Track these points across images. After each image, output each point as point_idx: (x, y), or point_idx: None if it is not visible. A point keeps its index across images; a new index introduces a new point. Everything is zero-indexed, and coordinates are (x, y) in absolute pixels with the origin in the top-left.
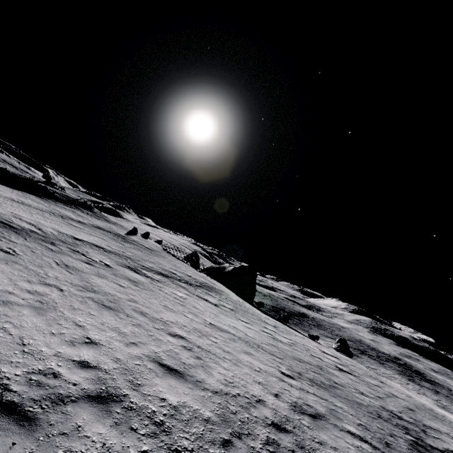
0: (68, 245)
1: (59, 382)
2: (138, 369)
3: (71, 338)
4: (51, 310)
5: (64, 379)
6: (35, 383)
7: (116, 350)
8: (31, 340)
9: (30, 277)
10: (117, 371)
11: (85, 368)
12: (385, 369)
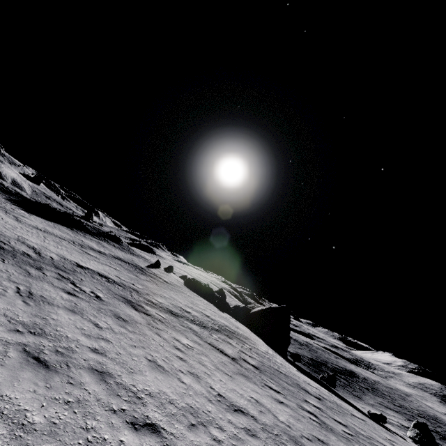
0: (60, 272)
1: None
2: None
3: None
4: None
5: None
6: None
7: None
8: None
9: None
10: None
11: None
12: None
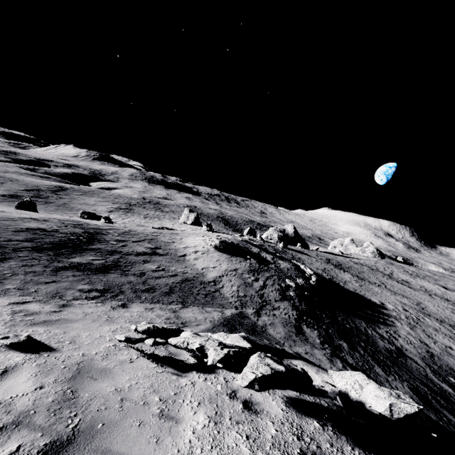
0: (427, 292)
1: None
2: None
3: None
4: None
5: None
6: None
7: None
8: None
9: None
10: None
11: None
12: None
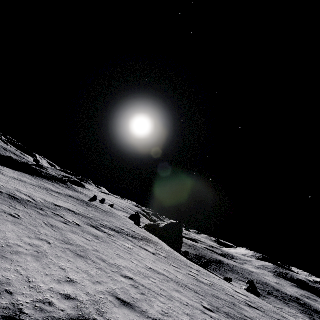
0: (51, 210)
1: (52, 308)
2: (102, 301)
3: (58, 278)
4: (44, 257)
5: (56, 306)
6: (38, 308)
7: (87, 286)
8: (34, 279)
9: (30, 234)
10: (88, 302)
11: (68, 299)
12: (289, 309)
